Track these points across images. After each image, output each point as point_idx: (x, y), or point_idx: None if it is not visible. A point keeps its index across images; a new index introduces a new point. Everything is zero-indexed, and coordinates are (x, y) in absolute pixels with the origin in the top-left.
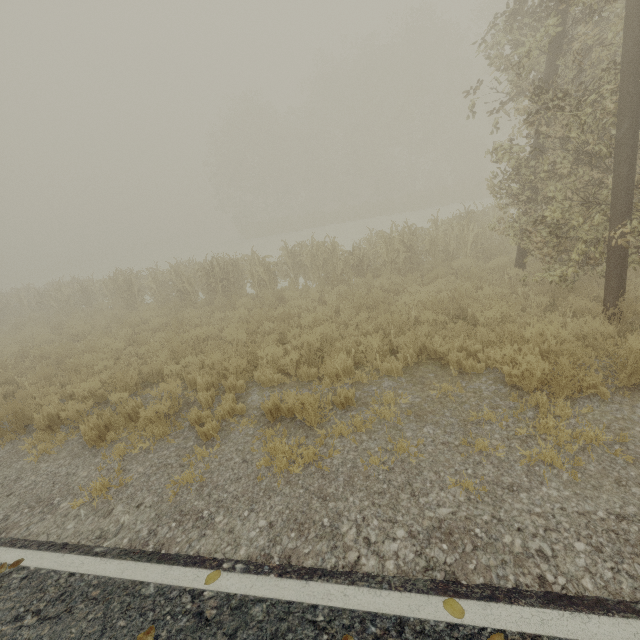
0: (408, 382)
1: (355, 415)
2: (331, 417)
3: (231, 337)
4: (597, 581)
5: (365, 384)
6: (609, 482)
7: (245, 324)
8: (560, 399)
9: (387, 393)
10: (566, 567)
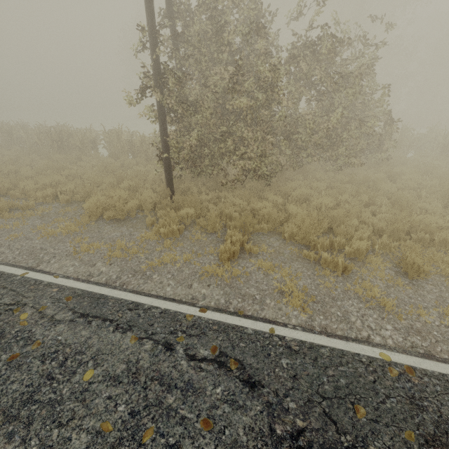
0: (63, 206)
1: (19, 212)
2: (14, 212)
3: (24, 173)
4: (4, 258)
5: (47, 204)
6: (57, 241)
7: (36, 168)
8: (85, 217)
9: (40, 206)
10: (4, 255)
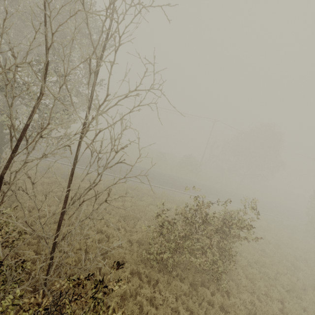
0: None
1: None
2: None
3: None
4: None
5: None
6: None
7: None
8: None
9: None
10: None
